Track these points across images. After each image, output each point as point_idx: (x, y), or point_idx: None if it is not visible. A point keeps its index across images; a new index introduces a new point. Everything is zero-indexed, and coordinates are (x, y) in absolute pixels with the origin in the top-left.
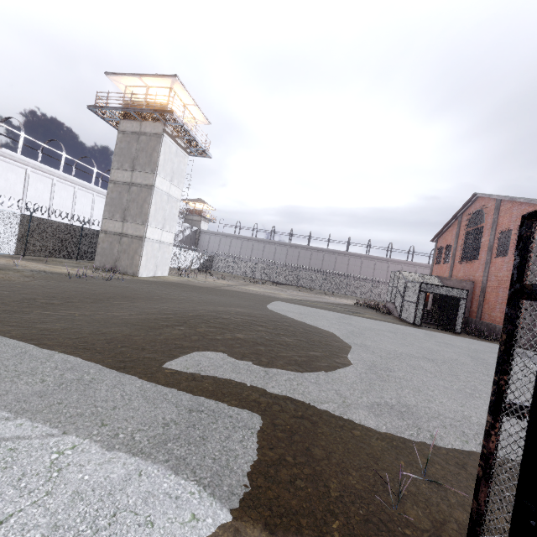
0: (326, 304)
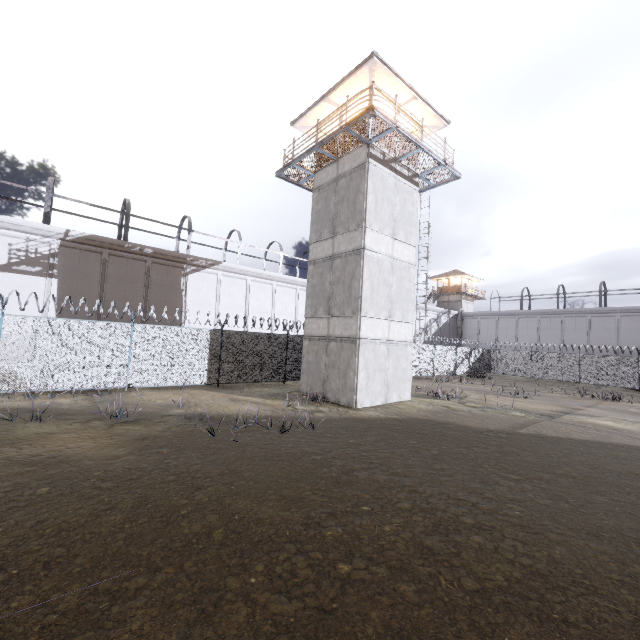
0: None
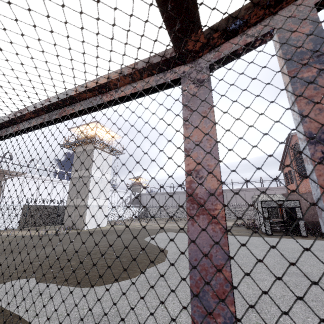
0: None
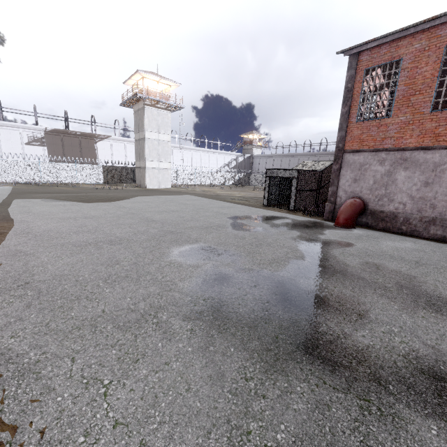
0: (244, 198)
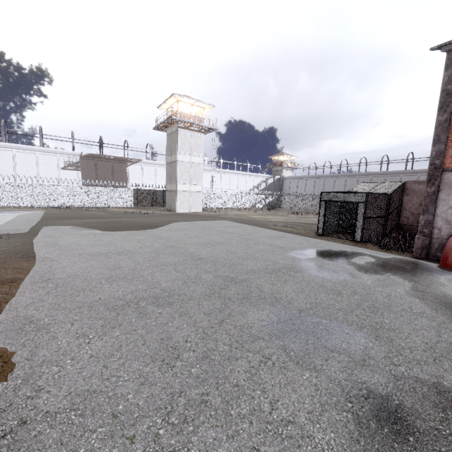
0: (286, 223)
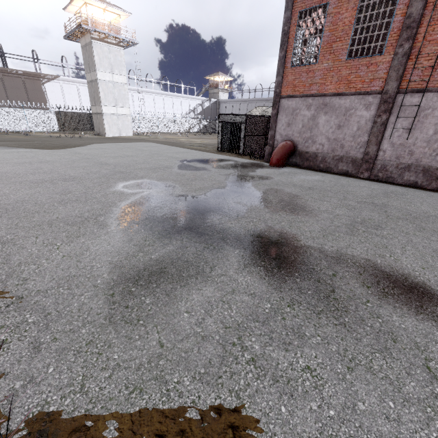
0: (204, 144)
